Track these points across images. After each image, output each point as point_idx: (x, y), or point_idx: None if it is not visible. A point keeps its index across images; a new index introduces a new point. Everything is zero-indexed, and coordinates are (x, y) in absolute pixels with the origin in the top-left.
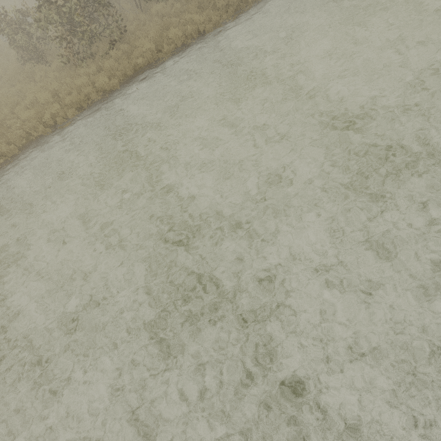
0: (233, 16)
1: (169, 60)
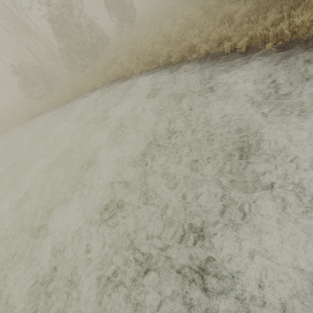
0: (67, 102)
1: (41, 115)
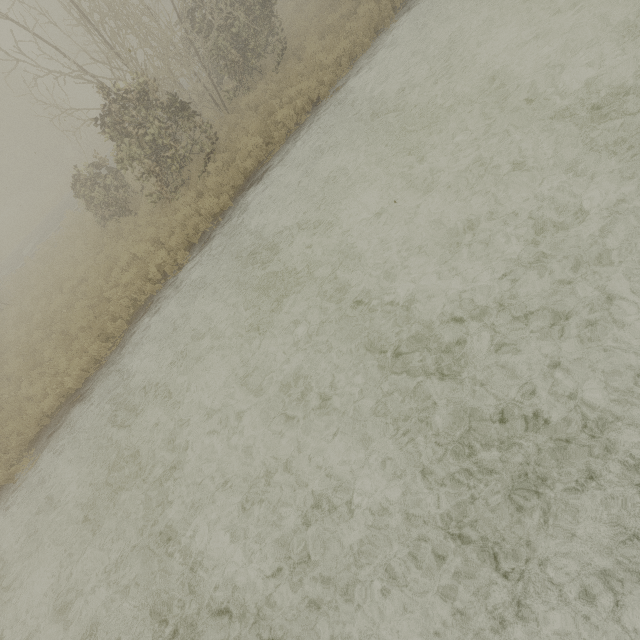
0: (350, 68)
1: (285, 148)
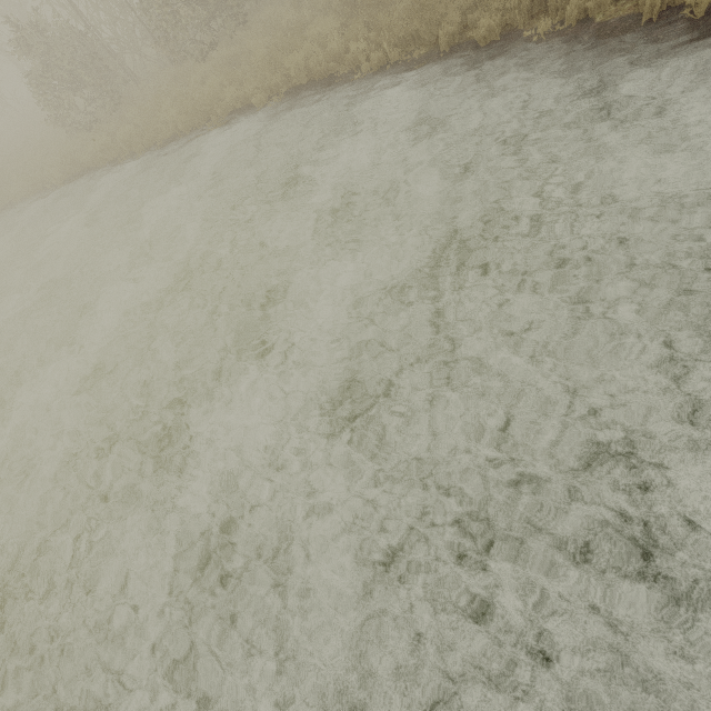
0: (168, 140)
1: (98, 172)
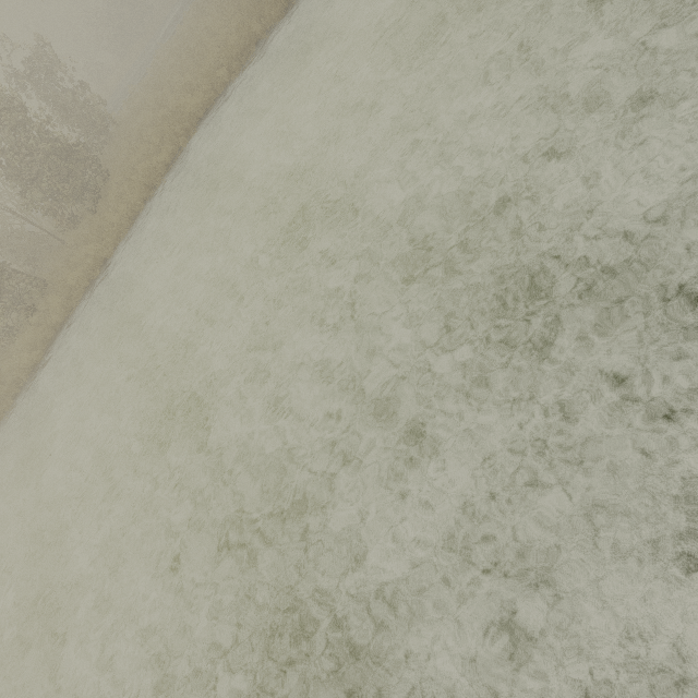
0: (131, 226)
1: (81, 306)
